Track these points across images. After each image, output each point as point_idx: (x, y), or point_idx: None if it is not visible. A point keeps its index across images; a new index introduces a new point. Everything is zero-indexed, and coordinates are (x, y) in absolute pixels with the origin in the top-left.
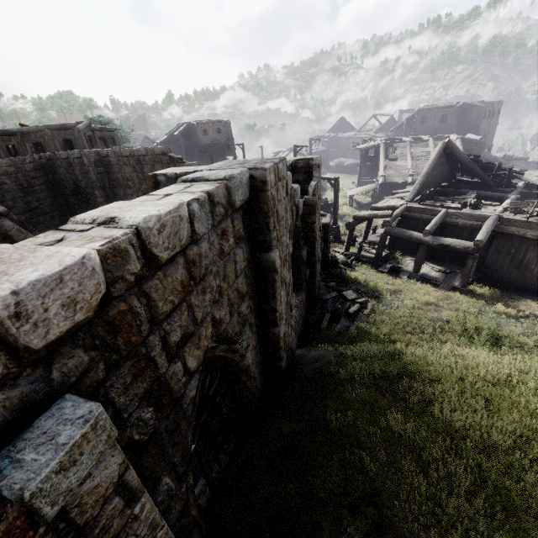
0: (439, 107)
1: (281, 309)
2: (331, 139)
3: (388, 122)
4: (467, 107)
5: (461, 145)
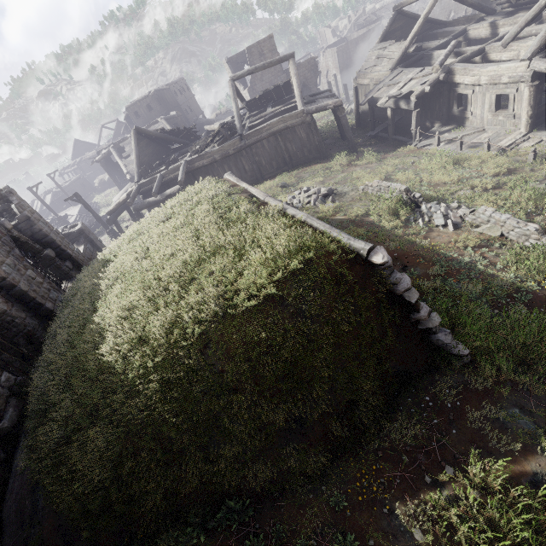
0: (139, 100)
1: (12, 277)
2: (80, 164)
3: (118, 126)
4: (159, 92)
5: (167, 123)
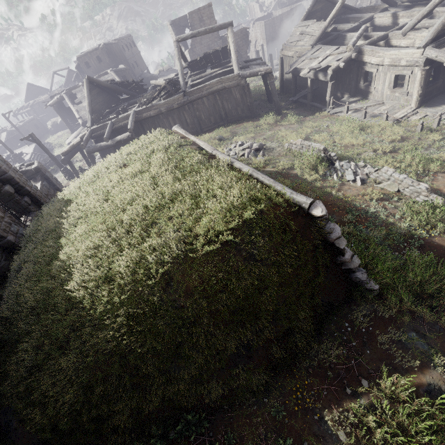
0: (89, 51)
1: None
2: (33, 106)
3: (69, 74)
4: (109, 45)
5: (116, 75)
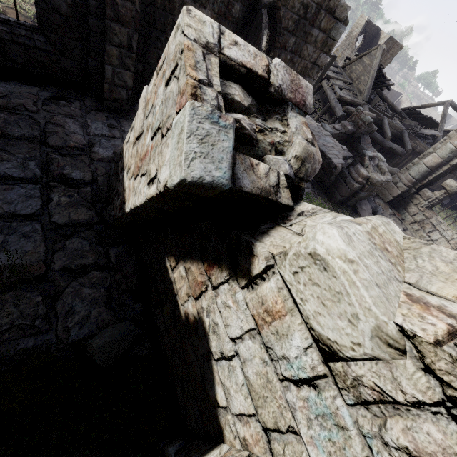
0: None
1: None
2: None
3: None
4: None
5: None
